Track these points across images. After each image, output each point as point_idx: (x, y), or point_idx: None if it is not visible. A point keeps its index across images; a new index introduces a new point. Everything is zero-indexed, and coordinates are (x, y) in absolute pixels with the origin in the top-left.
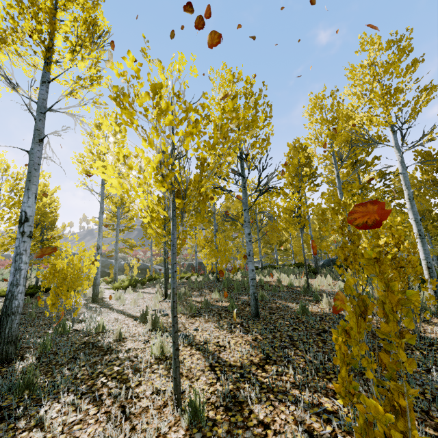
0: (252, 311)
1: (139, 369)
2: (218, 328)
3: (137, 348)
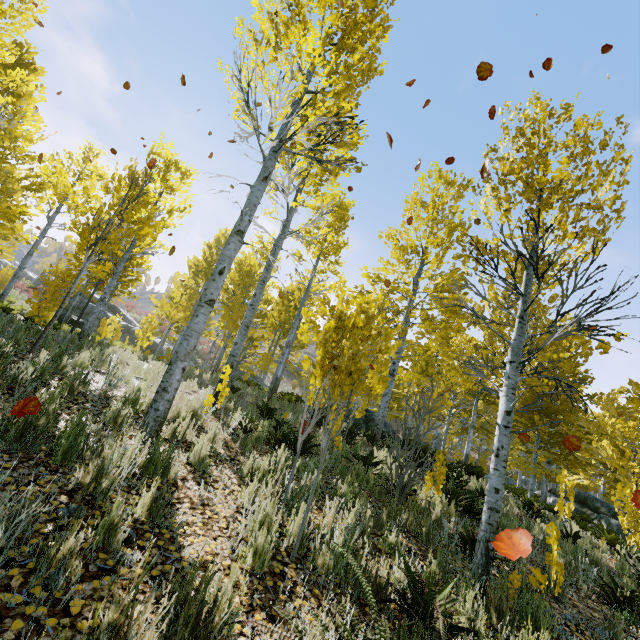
0: None
1: None
2: None
3: None
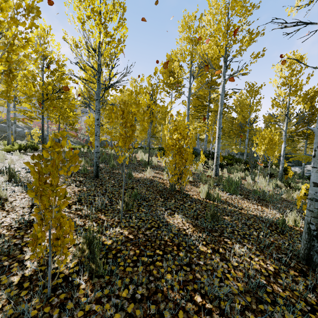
0: (94, 174)
1: None
2: (62, 182)
3: None
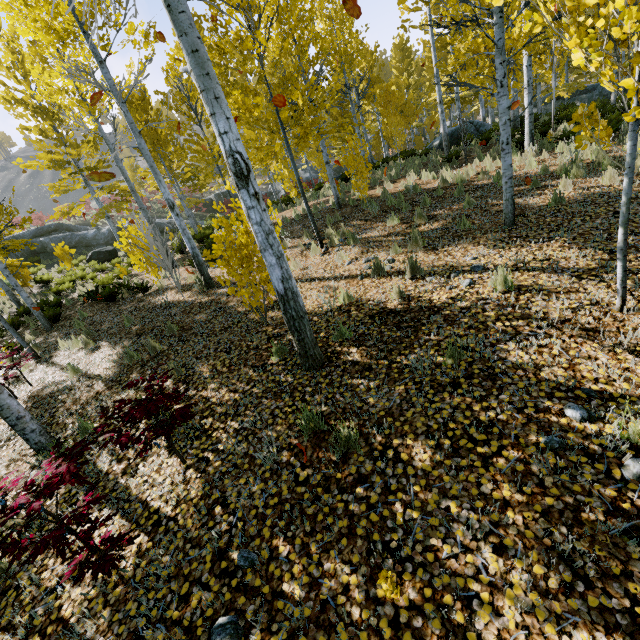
0: (509, 220)
1: (515, 305)
2: (495, 248)
3: (456, 294)
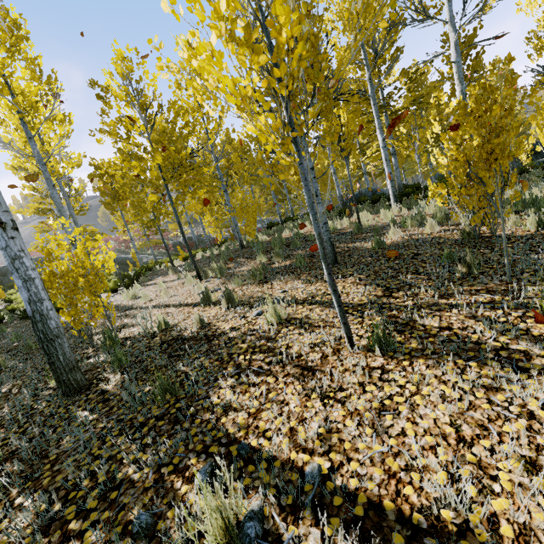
0: (331, 259)
1: (272, 338)
2: (306, 283)
3: (239, 324)
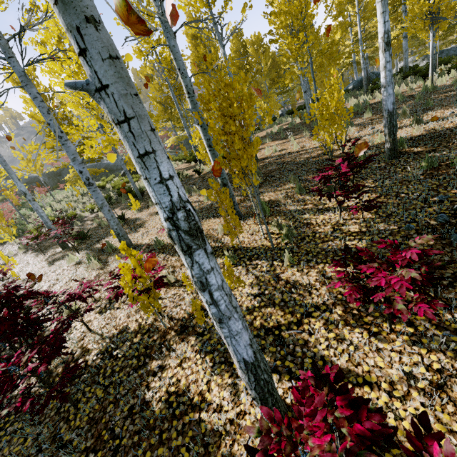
0: None
1: None
2: None
3: None
